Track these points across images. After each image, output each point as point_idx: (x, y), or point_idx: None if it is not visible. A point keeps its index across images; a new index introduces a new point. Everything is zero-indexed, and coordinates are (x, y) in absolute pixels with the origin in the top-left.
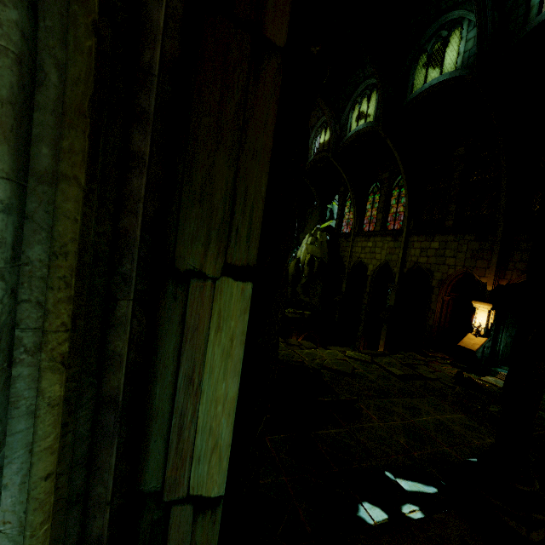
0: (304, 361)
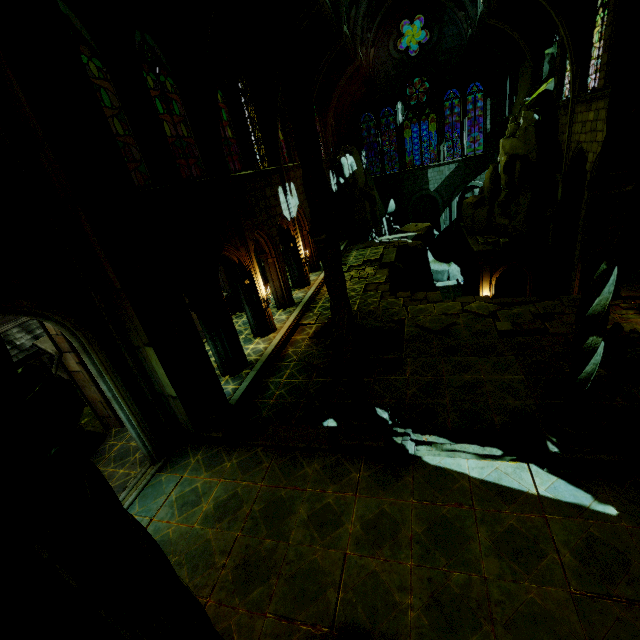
0: (405, 319)
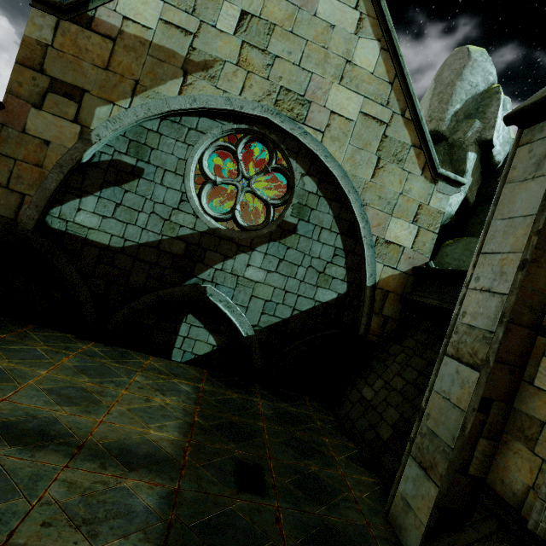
0: None
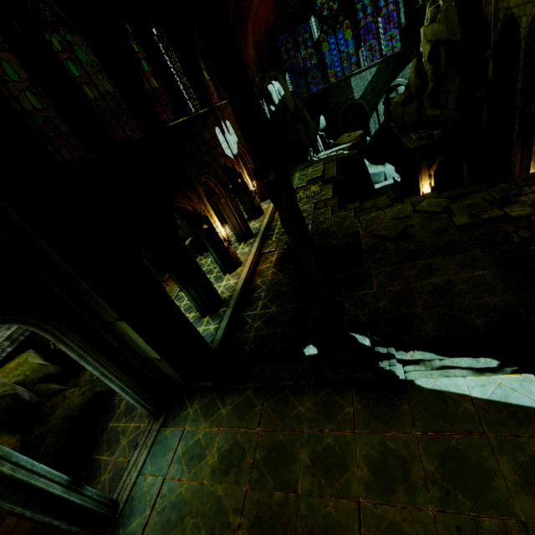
0: (359, 230)
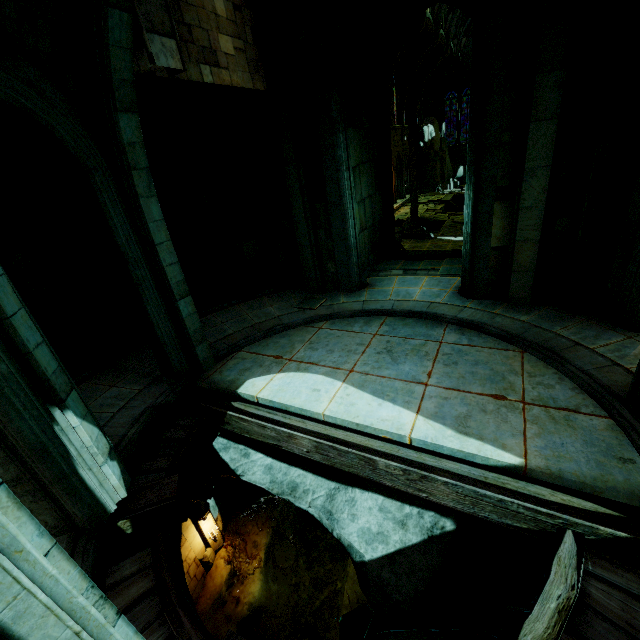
0: (446, 220)
